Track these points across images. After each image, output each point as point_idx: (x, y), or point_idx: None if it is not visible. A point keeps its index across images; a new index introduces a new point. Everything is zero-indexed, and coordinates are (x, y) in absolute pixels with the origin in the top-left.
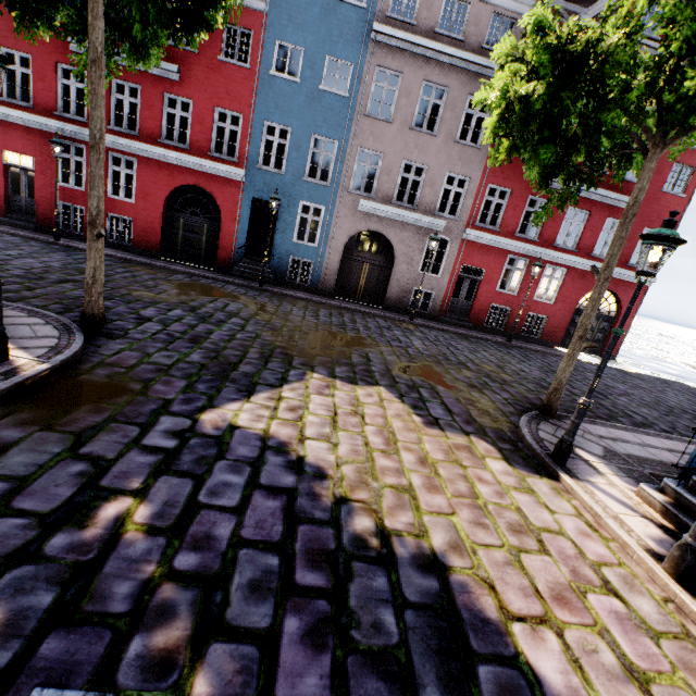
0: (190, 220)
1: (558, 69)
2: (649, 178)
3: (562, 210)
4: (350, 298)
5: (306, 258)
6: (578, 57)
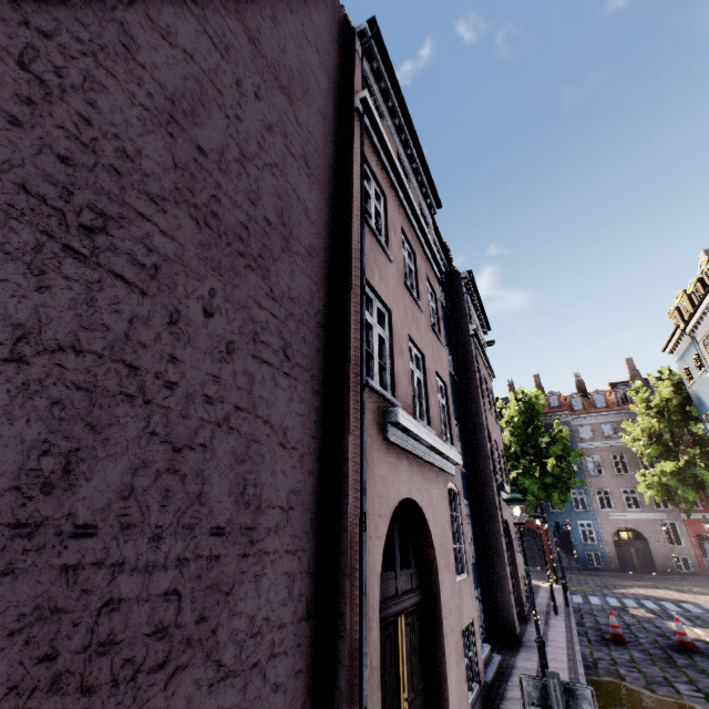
0: (526, 543)
1: (654, 485)
2: (708, 499)
3: (691, 511)
4: (632, 570)
5: (593, 551)
6: (657, 481)
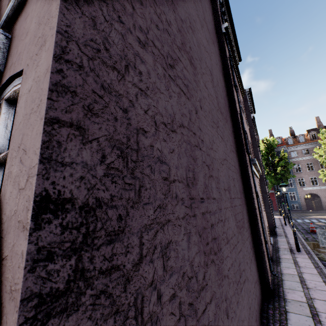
0: None
1: None
2: None
3: None
4: (312, 210)
5: (295, 203)
6: None
